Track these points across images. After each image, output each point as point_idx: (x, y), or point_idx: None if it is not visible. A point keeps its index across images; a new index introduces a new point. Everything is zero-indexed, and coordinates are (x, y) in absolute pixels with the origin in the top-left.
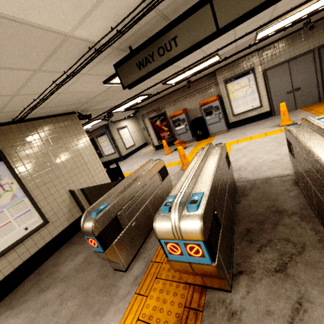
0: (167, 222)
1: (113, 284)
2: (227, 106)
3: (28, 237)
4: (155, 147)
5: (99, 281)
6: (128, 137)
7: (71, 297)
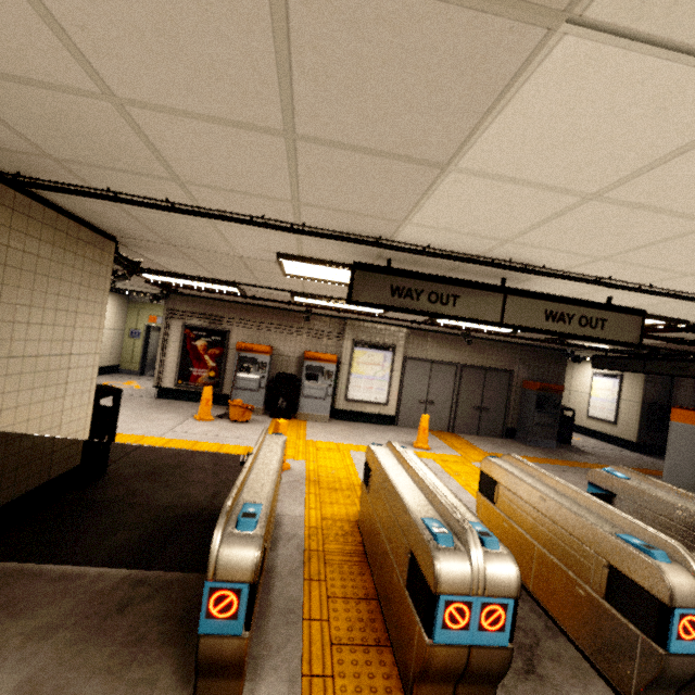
0: (462, 561)
1: None
2: (342, 379)
3: None
4: (160, 389)
5: None
6: None
7: None
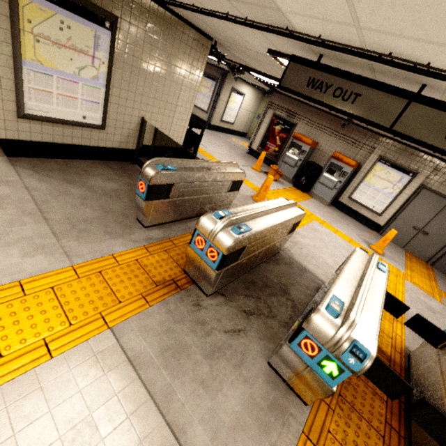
0: (212, 224)
1: (130, 227)
2: (354, 182)
3: (80, 126)
4: (250, 149)
5: (120, 216)
6: (234, 110)
7: (91, 207)
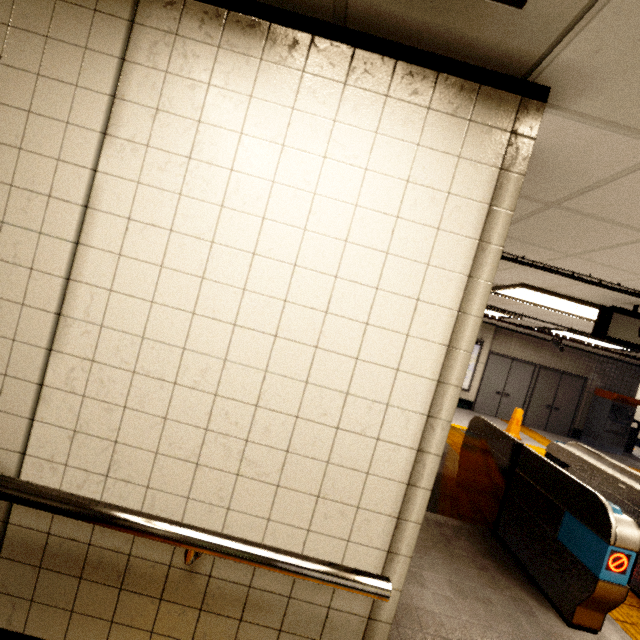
0: None
1: None
2: None
3: None
4: None
5: None
6: None
7: None
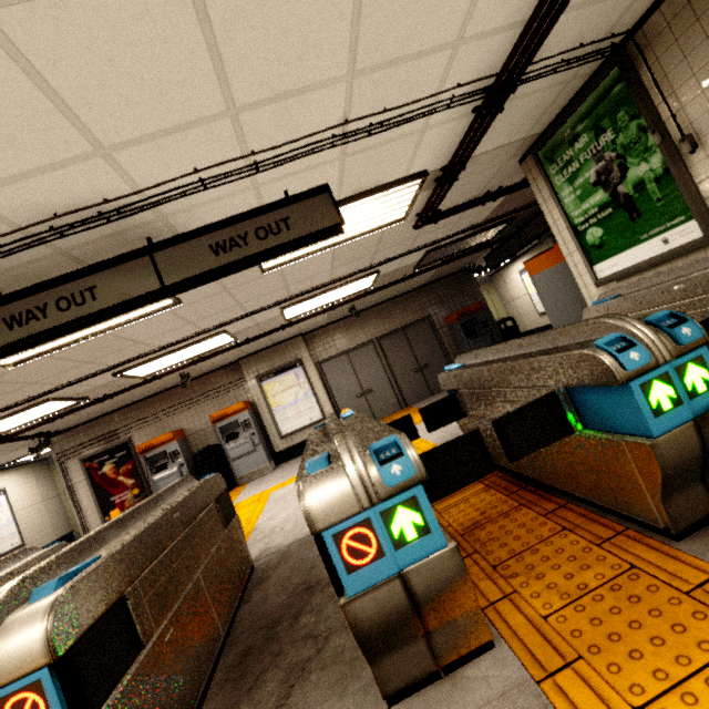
0: None
1: None
2: (267, 420)
3: None
4: None
5: None
6: (4, 525)
7: None
